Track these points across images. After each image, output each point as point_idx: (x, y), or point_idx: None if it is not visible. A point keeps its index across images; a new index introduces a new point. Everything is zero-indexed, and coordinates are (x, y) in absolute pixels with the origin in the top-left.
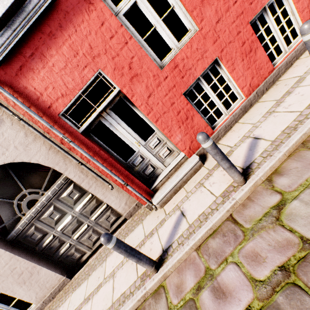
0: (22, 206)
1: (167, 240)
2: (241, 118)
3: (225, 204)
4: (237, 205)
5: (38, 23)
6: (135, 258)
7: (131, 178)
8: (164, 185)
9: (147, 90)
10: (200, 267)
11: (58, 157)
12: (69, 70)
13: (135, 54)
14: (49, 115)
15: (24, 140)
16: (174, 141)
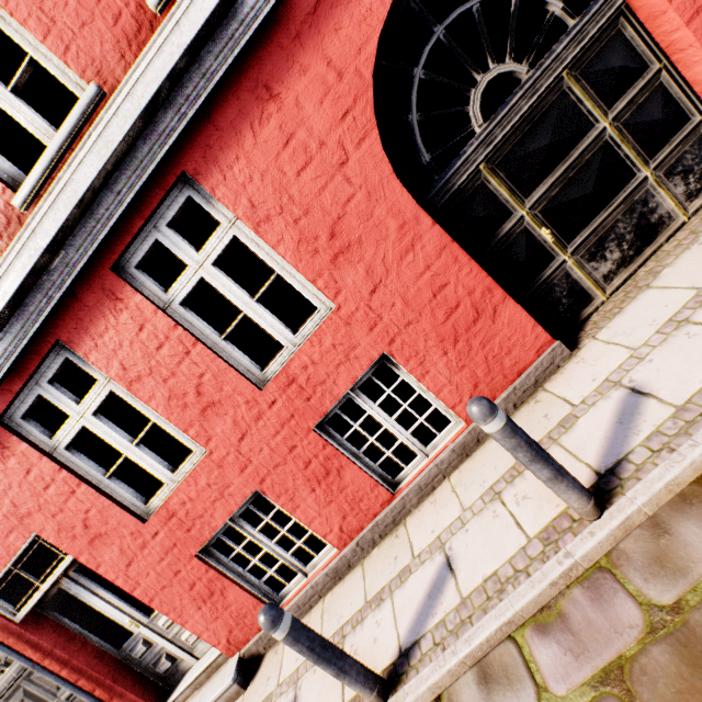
0: None
1: None
2: (331, 591)
3: None
4: None
5: None
6: None
7: (119, 691)
8: None
9: (124, 555)
10: None
11: None
12: None
13: (92, 505)
14: None
15: None
16: (193, 631)
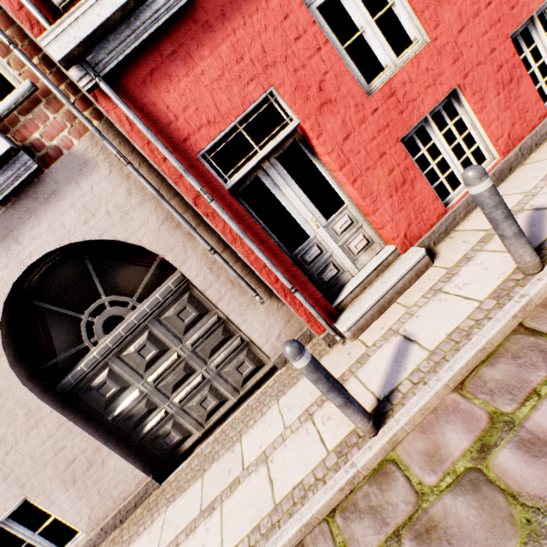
0: (95, 326)
1: (385, 384)
2: None
3: (506, 306)
4: (531, 306)
5: (189, 8)
6: (342, 396)
7: (301, 282)
8: (358, 299)
9: (343, 128)
10: (476, 415)
11: (175, 237)
12: (224, 84)
13: (330, 68)
14: (182, 153)
15: (124, 201)
16: (379, 221)
